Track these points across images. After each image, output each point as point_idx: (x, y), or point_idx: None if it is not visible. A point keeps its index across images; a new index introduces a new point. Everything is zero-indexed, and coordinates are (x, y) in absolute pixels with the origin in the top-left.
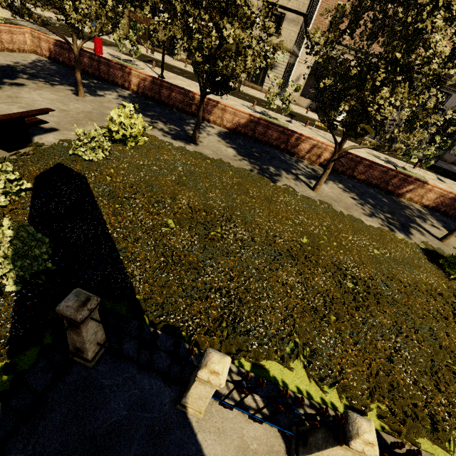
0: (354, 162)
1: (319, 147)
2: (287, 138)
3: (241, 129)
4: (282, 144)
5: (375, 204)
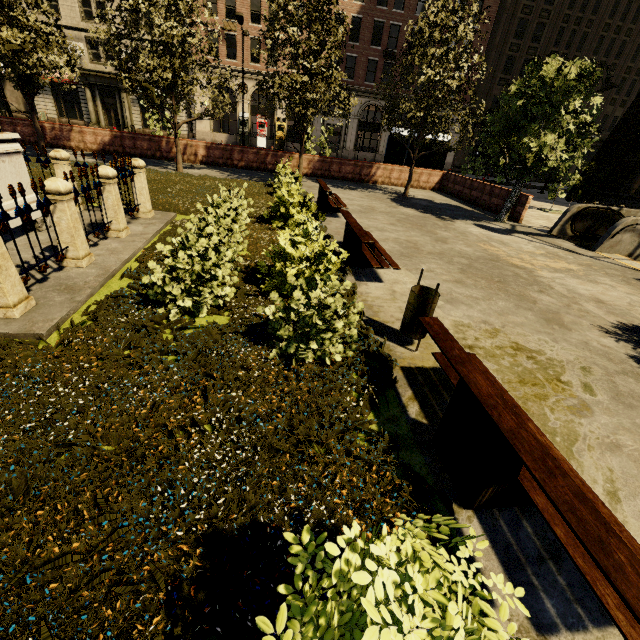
0: (228, 151)
1: (191, 145)
2: (158, 145)
3: (110, 148)
4: (157, 153)
5: (247, 175)
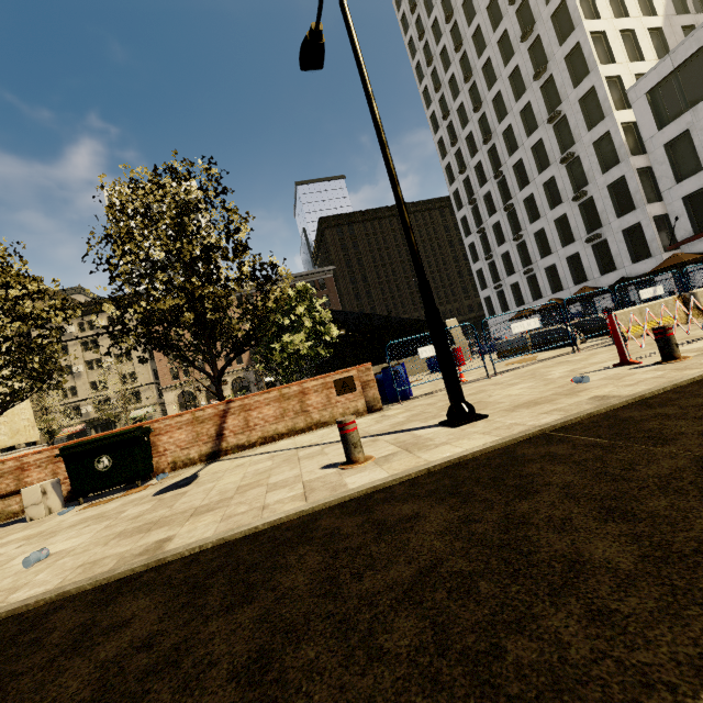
0: None
1: None
2: None
3: None
4: None
5: None
